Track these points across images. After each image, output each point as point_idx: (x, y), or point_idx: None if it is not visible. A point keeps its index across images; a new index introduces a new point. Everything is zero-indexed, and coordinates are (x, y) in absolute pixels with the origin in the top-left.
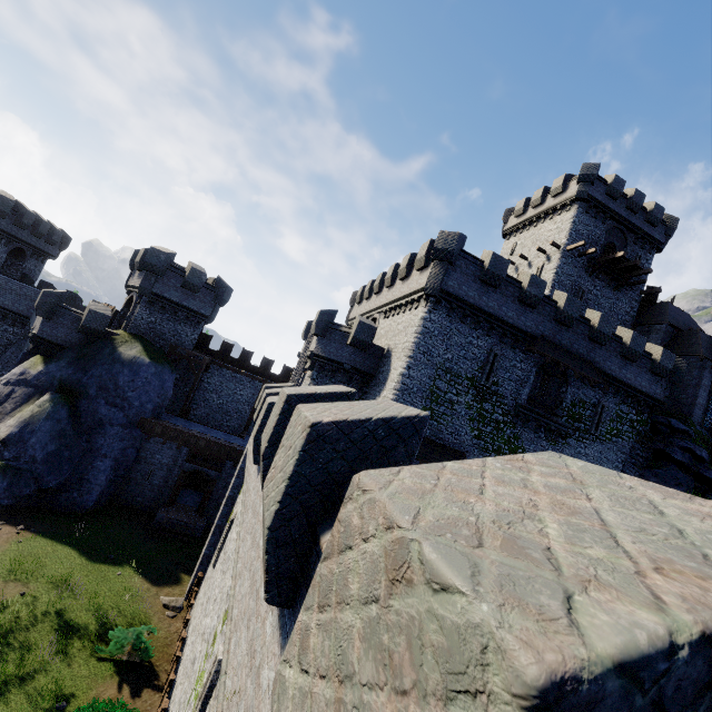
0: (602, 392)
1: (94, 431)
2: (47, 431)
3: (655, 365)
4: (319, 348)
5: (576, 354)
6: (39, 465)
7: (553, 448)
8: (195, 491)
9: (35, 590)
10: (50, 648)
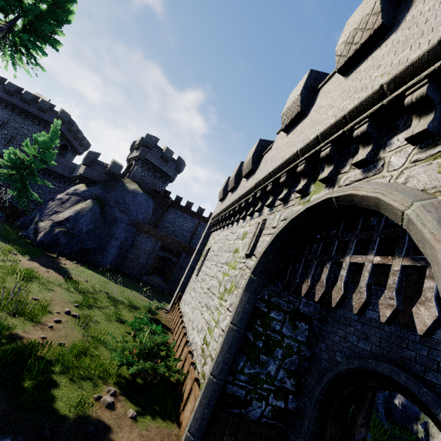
0: None
1: (111, 224)
2: (89, 217)
3: None
4: None
5: None
6: (84, 234)
7: None
8: (158, 276)
9: (91, 282)
10: (107, 303)
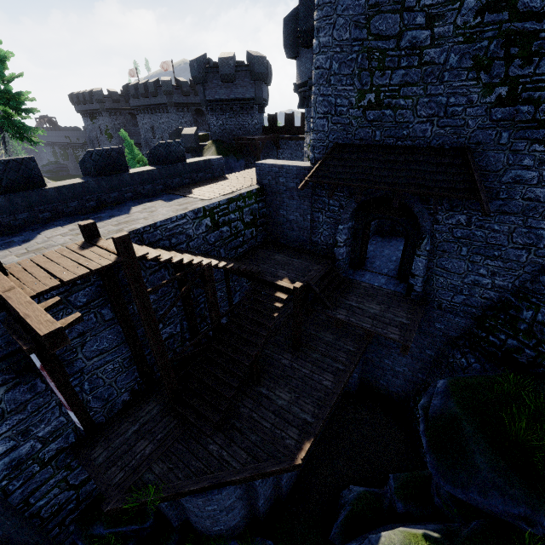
0: None
1: None
2: None
3: None
4: (298, 75)
5: None
6: None
7: None
8: None
9: None
10: None
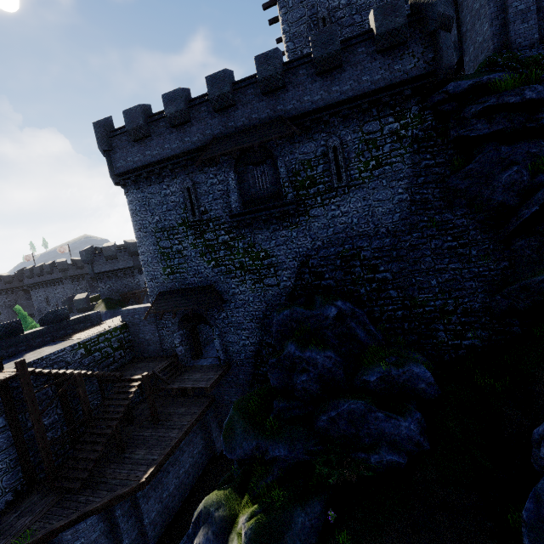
0: (325, 133)
1: None
2: None
3: (375, 40)
4: None
5: (260, 123)
6: None
7: (298, 232)
8: None
9: None
10: None
